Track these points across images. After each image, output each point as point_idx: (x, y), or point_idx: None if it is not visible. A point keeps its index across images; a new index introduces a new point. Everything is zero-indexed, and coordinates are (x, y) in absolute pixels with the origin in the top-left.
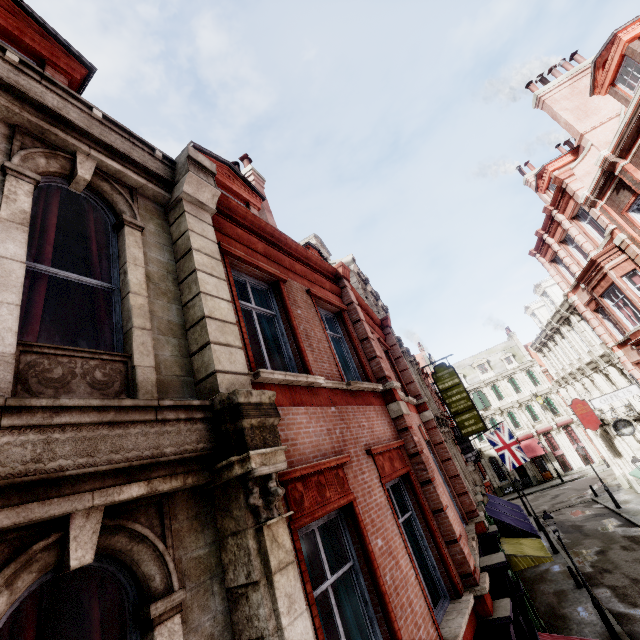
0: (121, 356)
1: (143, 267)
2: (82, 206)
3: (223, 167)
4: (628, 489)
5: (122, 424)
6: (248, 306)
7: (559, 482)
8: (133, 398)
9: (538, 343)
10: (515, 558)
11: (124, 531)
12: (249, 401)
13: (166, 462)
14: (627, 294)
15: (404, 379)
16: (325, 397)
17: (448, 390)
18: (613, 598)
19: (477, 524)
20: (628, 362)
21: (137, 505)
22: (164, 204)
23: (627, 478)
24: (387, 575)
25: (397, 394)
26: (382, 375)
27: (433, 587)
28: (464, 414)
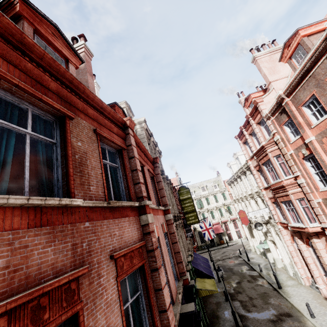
0: None
1: None
2: None
3: (49, 26)
4: (254, 252)
5: None
6: (21, 130)
7: (226, 245)
8: None
9: (230, 181)
10: (201, 290)
11: None
12: None
13: None
14: (274, 165)
15: (160, 194)
16: (81, 215)
17: (184, 200)
18: (240, 307)
19: (184, 280)
20: (267, 197)
21: None
22: None
23: (254, 247)
24: None
25: (148, 208)
26: (141, 195)
27: None
28: (190, 213)
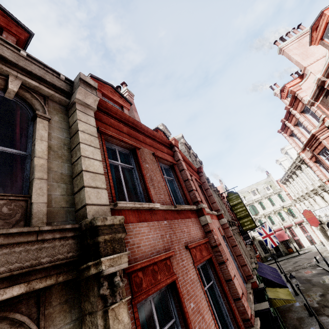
0: (24, 196)
1: (47, 141)
2: (13, 106)
3: (108, 87)
4: None
5: (9, 245)
6: (116, 163)
7: (297, 254)
8: (29, 223)
9: (283, 179)
10: (274, 300)
11: (7, 320)
12: (104, 224)
13: (42, 268)
14: None
15: (210, 201)
16: (160, 215)
17: (235, 205)
18: None
19: (252, 283)
20: None
21: (20, 299)
22: (66, 105)
23: None
24: (196, 327)
25: (205, 211)
26: (196, 200)
27: (226, 327)
28: (244, 219)
